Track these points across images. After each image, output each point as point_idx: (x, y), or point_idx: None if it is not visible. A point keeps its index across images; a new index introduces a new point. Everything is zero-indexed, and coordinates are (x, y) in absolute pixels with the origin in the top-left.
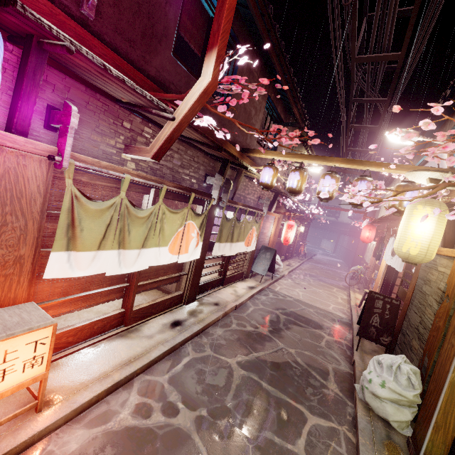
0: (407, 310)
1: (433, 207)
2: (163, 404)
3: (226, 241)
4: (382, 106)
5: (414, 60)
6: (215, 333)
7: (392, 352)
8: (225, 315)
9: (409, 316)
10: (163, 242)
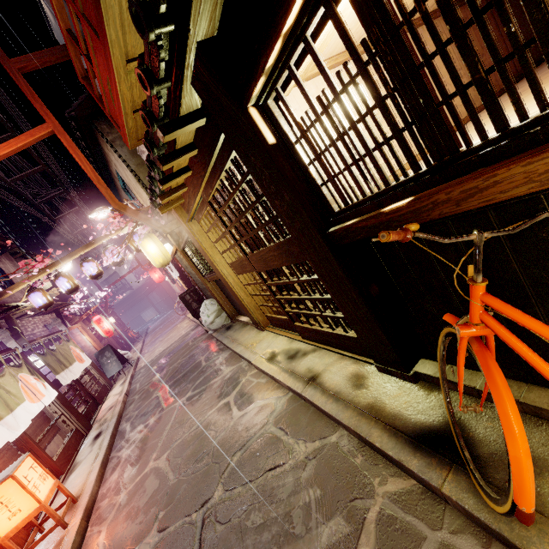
0: (199, 286)
1: (146, 238)
2: (139, 433)
3: (62, 370)
4: (66, 195)
5: (57, 167)
6: (130, 409)
7: None
8: (125, 403)
9: (200, 287)
10: (20, 400)
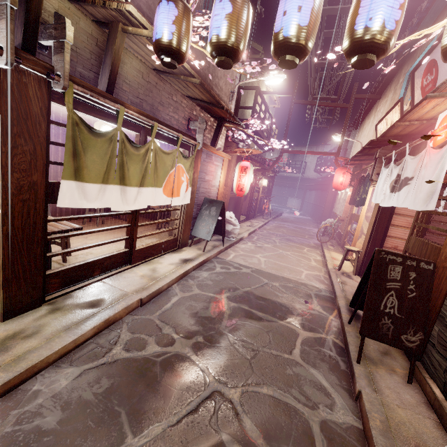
0: None
1: None
2: None
3: (106, 181)
4: None
5: None
6: (46, 390)
7: (418, 356)
8: (108, 325)
9: None
10: None
